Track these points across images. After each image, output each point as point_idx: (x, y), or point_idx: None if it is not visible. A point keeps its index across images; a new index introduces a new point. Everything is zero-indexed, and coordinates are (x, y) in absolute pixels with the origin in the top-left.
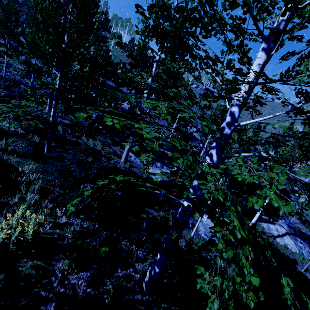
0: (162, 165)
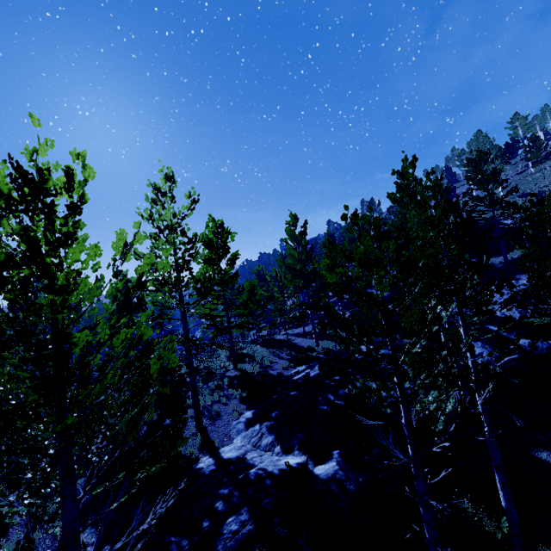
0: (273, 443)
